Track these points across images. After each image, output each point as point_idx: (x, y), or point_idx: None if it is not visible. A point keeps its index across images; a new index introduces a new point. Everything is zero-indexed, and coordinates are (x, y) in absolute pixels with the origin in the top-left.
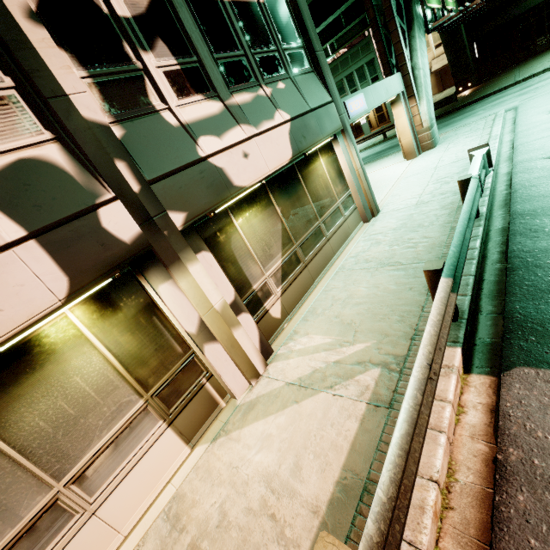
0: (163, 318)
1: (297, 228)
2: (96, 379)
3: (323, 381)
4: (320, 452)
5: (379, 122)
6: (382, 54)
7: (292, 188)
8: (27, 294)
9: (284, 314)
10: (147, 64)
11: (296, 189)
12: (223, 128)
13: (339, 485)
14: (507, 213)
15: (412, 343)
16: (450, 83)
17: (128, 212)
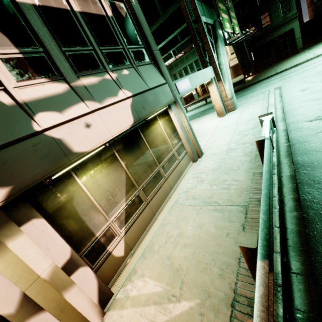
0: None
1: (140, 175)
2: None
3: None
4: None
5: (203, 93)
6: (200, 55)
7: (135, 145)
8: None
9: (127, 250)
10: None
11: (139, 145)
12: (65, 104)
13: None
14: (291, 162)
15: (232, 313)
16: (240, 73)
17: None
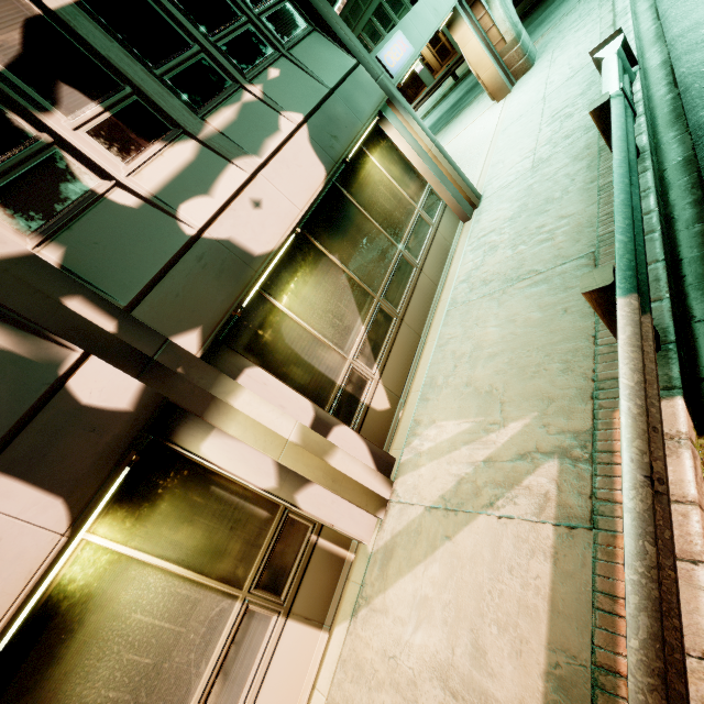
0: (226, 482)
1: (371, 272)
2: (164, 604)
3: (477, 496)
4: (506, 621)
5: (441, 59)
6: None
7: (344, 219)
8: (12, 548)
9: (392, 400)
10: (58, 132)
11: (351, 217)
12: (208, 178)
13: (552, 680)
14: (684, 131)
15: (595, 405)
16: None
17: (113, 367)
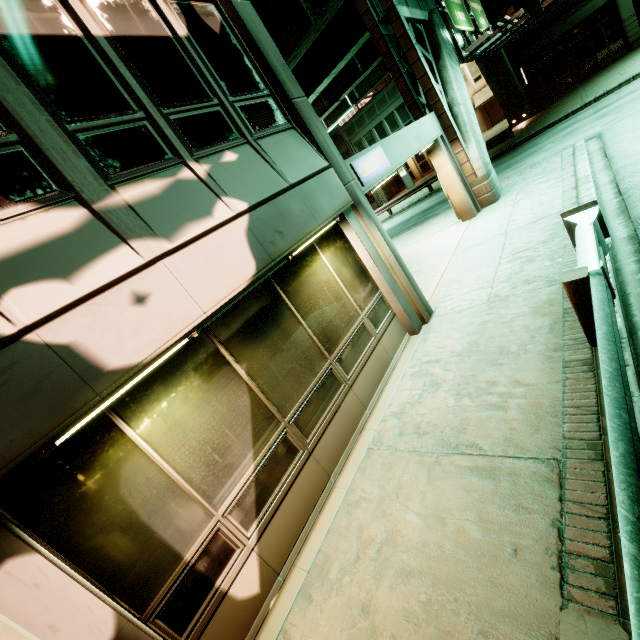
0: None
1: (285, 388)
2: None
3: None
4: None
5: (422, 172)
6: (406, 93)
7: (269, 320)
8: None
9: (266, 578)
10: None
11: (278, 319)
12: (80, 258)
13: None
14: None
15: None
16: (500, 117)
17: None
